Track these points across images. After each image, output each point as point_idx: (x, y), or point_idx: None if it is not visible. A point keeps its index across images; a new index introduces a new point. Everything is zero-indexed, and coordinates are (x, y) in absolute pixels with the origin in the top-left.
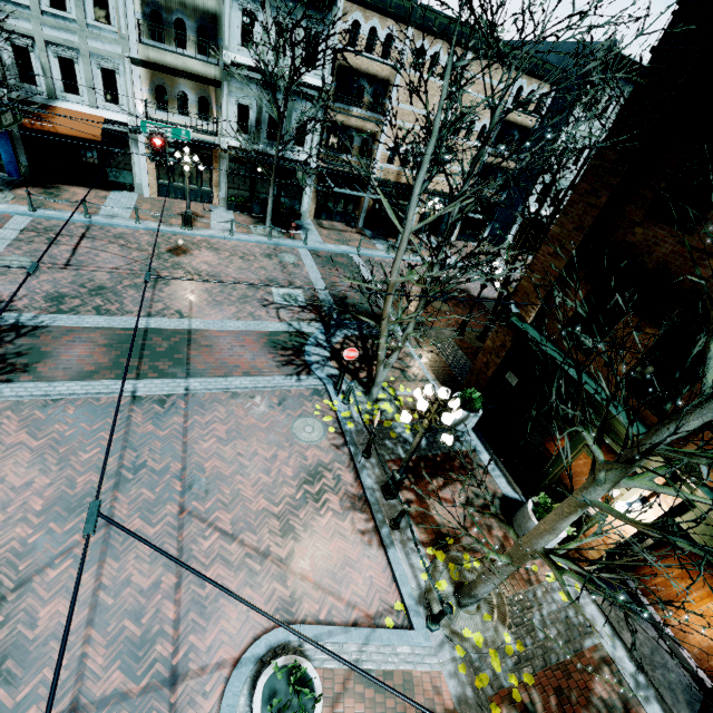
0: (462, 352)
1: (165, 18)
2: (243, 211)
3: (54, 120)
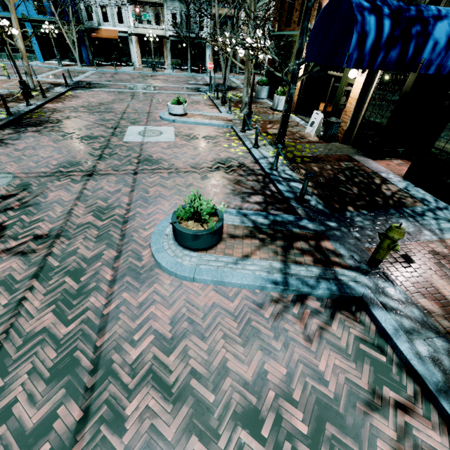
0: None
1: None
2: (179, 69)
3: (100, 33)
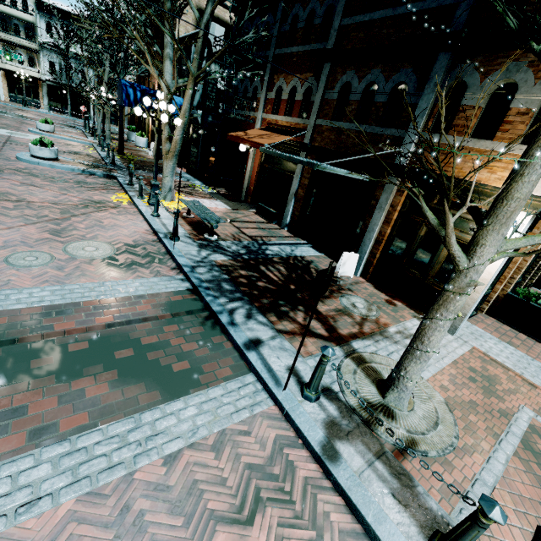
0: None
1: (9, 22)
2: (58, 111)
3: None
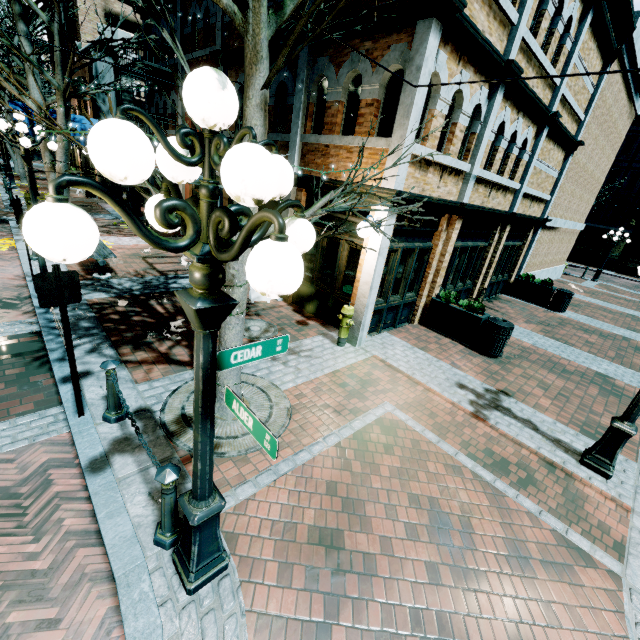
0: None
1: None
2: None
3: None
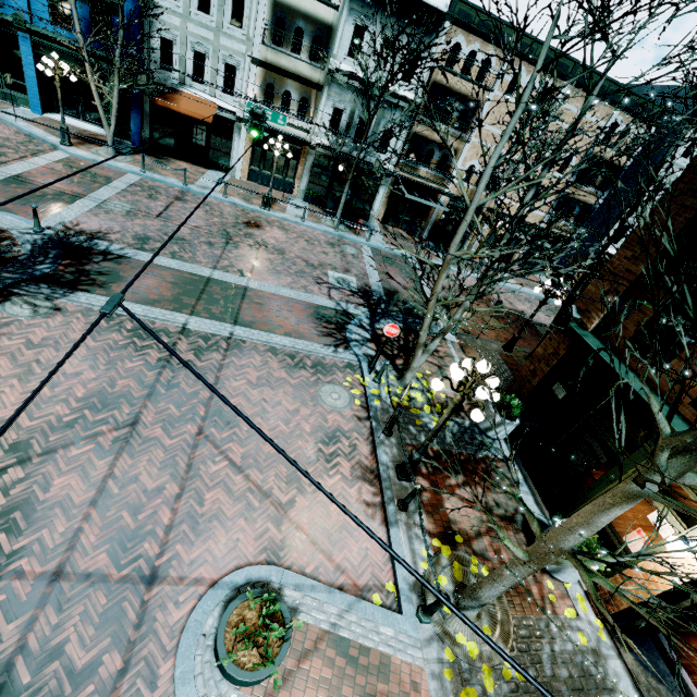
0: (507, 367)
1: (287, 26)
2: (317, 204)
3: (178, 102)
